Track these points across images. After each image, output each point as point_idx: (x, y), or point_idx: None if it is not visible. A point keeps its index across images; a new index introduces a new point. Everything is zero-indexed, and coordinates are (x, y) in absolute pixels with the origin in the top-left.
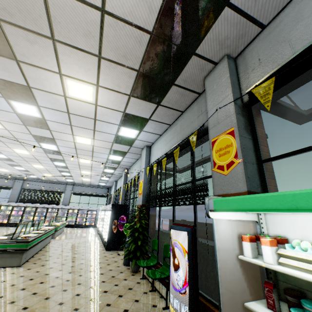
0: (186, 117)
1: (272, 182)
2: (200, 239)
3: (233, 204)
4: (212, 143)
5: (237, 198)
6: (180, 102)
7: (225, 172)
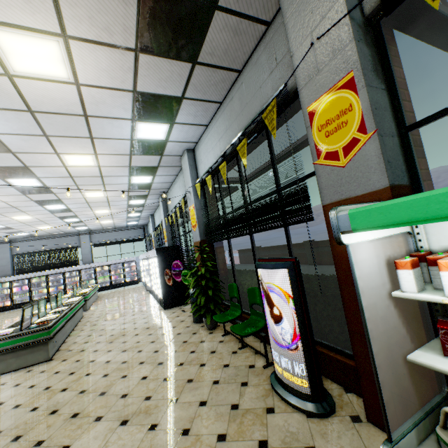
0: (248, 80)
1: (421, 163)
2: None
3: (399, 214)
4: (310, 115)
5: (410, 200)
6: (232, 49)
7: (342, 161)
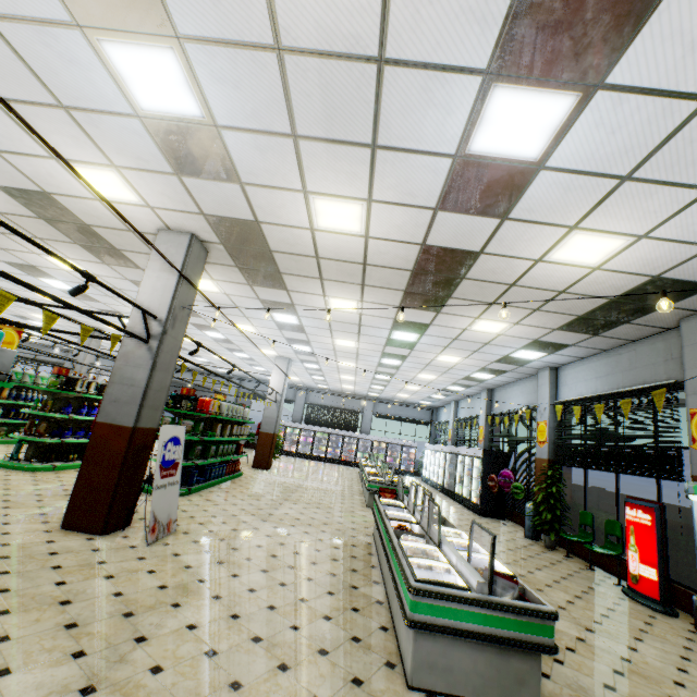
0: (641, 351)
1: None
2: None
3: None
4: (691, 414)
5: None
6: (632, 334)
7: None
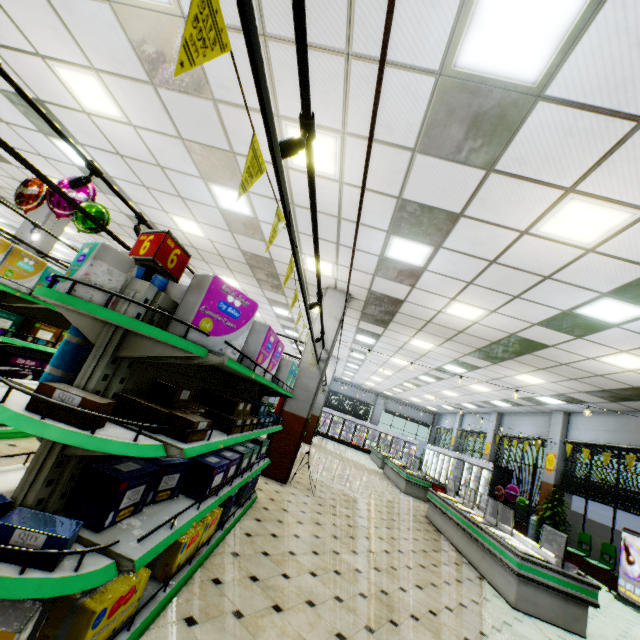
0: None
1: None
2: None
3: None
4: None
5: None
6: None
7: None
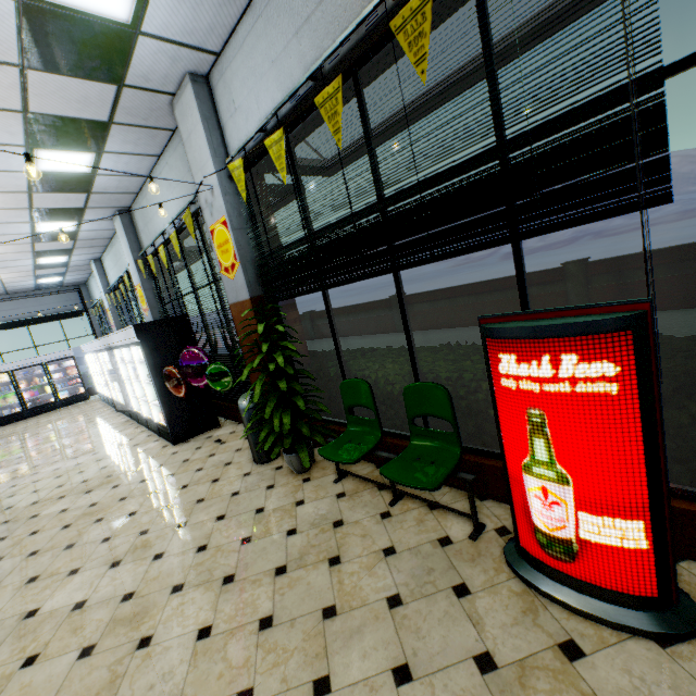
0: None
1: None
2: (357, 338)
3: None
4: None
5: None
6: None
7: None
